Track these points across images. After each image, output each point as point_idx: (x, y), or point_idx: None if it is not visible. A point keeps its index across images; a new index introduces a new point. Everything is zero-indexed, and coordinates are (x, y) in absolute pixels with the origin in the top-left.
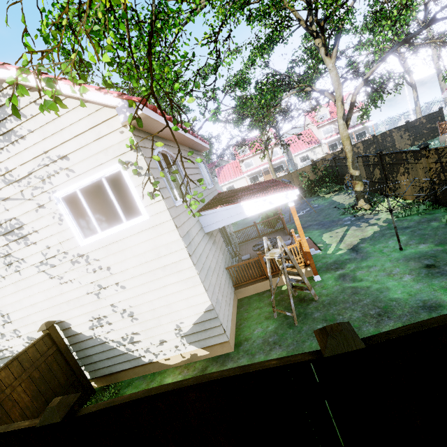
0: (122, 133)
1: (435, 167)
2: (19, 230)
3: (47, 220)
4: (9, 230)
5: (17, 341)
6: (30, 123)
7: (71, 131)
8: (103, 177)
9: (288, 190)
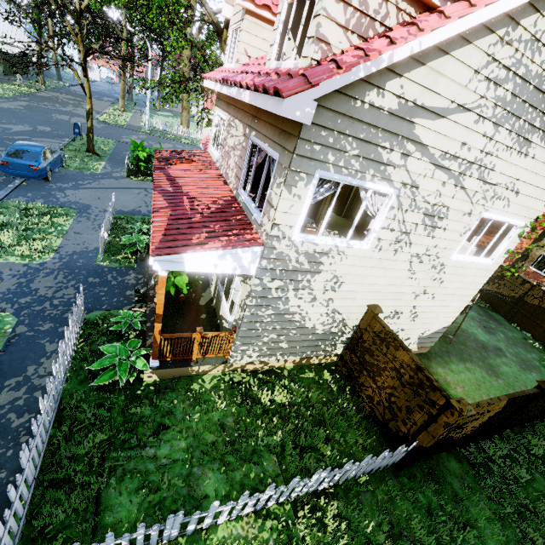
0: (544, 206)
1: None
2: (438, 219)
3: (460, 226)
4: (433, 214)
5: (320, 310)
6: (540, 150)
7: (539, 181)
8: (509, 222)
9: None
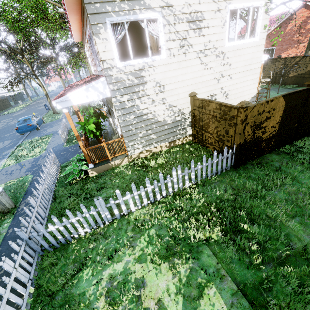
0: None
1: (280, 67)
2: (199, 22)
3: (217, 21)
4: (194, 20)
5: (161, 107)
6: None
7: None
8: (252, 6)
9: (266, 54)
